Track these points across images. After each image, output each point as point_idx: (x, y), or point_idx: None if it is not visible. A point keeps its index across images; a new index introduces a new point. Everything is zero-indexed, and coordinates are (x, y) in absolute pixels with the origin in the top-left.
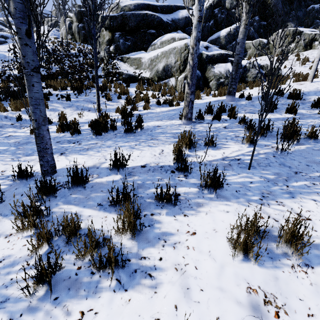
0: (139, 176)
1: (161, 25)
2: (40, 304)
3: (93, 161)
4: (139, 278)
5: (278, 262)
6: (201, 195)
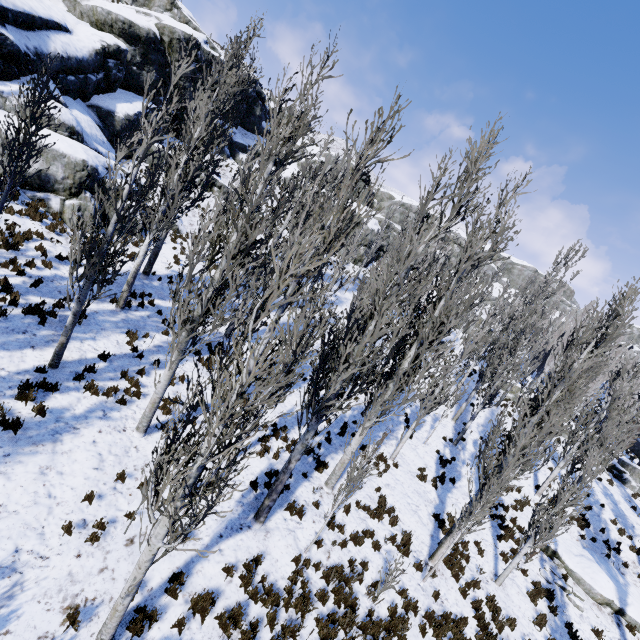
0: (118, 362)
1: (17, 60)
2: (123, 407)
3: (77, 354)
4: (146, 396)
5: (179, 384)
6: (152, 368)
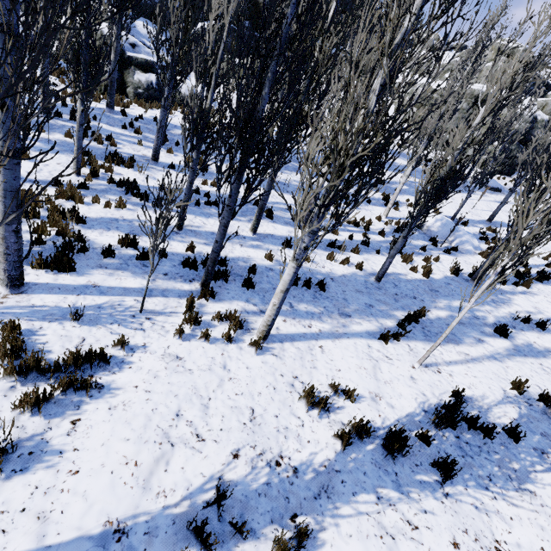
0: None
1: None
2: None
3: None
4: None
5: None
6: None
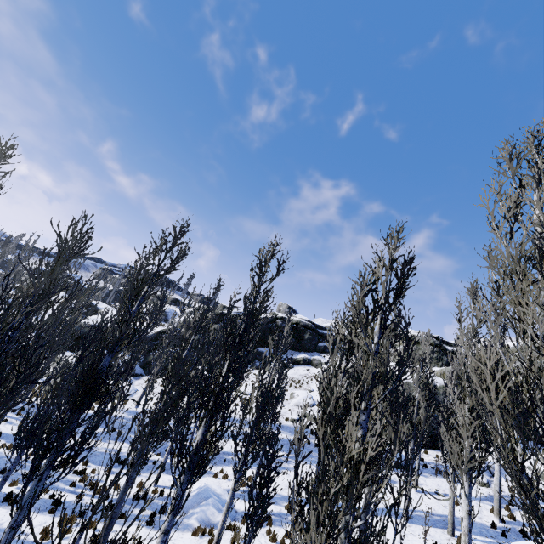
0: None
1: None
2: None
3: None
4: None
5: None
6: None
